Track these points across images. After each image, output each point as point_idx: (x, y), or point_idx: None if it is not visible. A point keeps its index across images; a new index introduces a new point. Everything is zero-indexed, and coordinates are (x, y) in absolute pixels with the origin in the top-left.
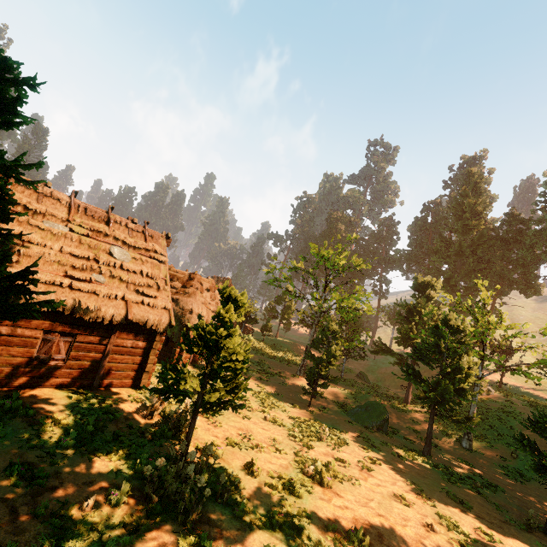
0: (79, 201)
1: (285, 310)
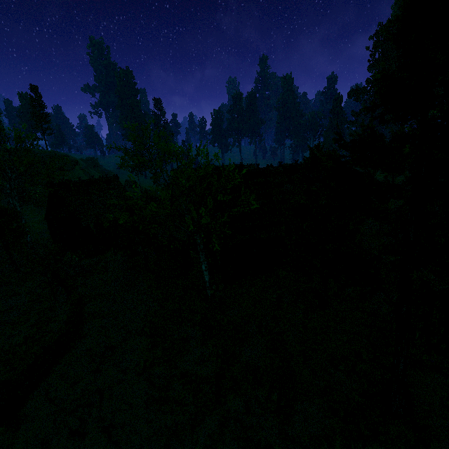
0: (284, 166)
1: None
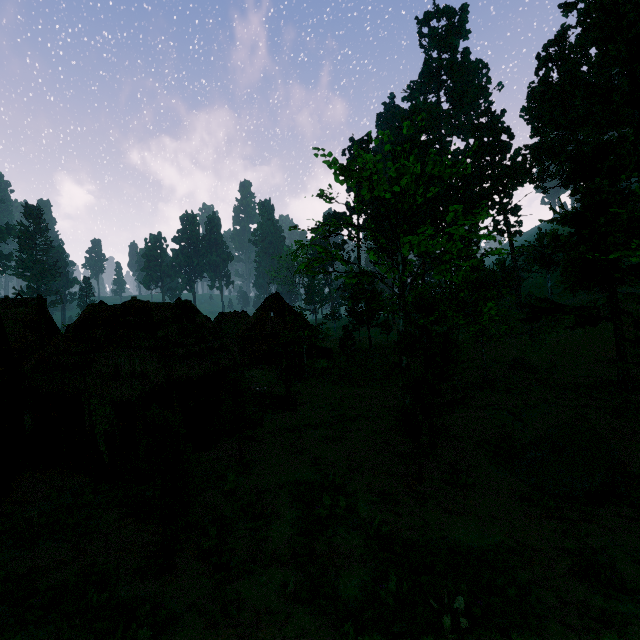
0: None
1: (368, 306)
